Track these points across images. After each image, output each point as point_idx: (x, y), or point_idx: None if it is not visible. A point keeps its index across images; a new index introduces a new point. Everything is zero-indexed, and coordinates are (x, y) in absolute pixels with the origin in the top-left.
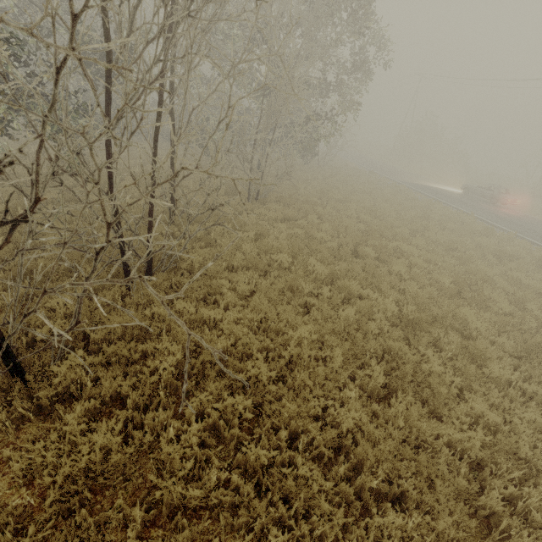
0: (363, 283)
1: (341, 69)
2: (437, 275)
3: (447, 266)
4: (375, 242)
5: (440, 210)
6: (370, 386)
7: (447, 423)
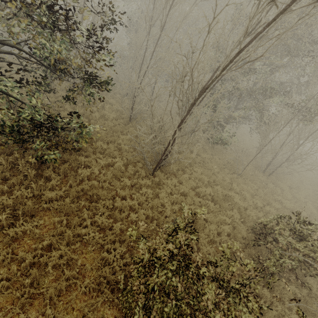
0: None
1: None
2: None
3: None
4: None
5: None
6: None
7: None
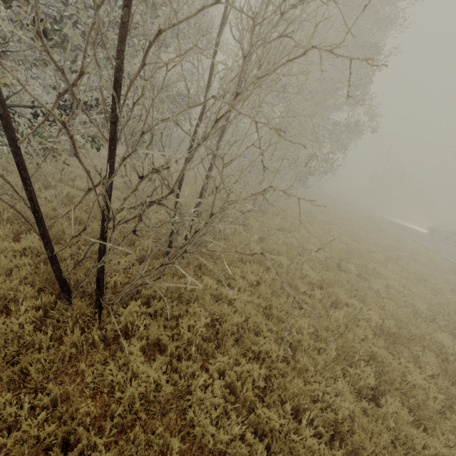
0: (349, 293)
1: (338, 125)
2: (412, 299)
3: (420, 293)
4: (356, 261)
5: (410, 244)
6: (358, 384)
7: (433, 436)
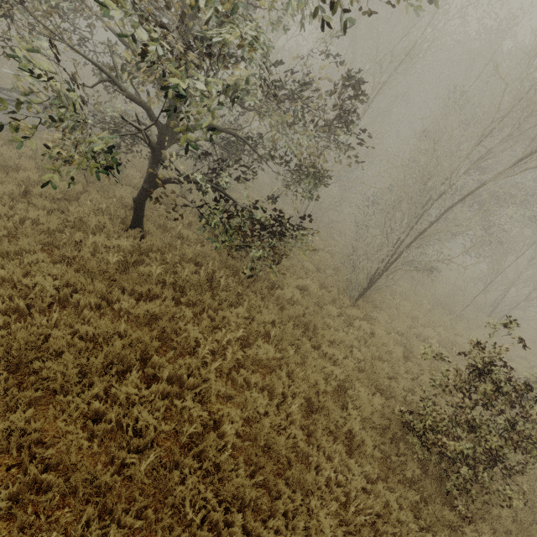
0: None
1: None
2: None
3: None
4: None
5: None
6: None
7: None
